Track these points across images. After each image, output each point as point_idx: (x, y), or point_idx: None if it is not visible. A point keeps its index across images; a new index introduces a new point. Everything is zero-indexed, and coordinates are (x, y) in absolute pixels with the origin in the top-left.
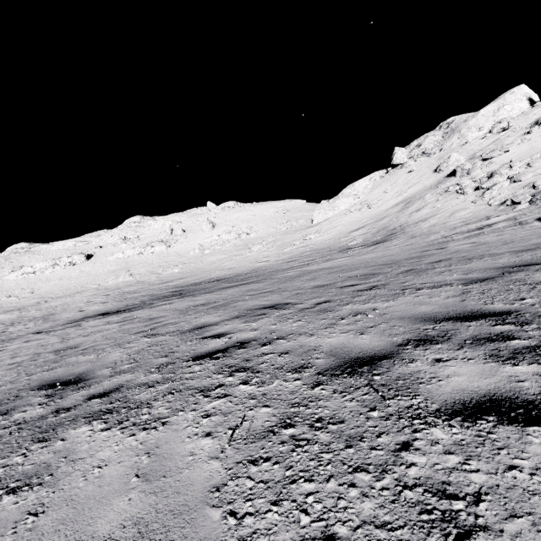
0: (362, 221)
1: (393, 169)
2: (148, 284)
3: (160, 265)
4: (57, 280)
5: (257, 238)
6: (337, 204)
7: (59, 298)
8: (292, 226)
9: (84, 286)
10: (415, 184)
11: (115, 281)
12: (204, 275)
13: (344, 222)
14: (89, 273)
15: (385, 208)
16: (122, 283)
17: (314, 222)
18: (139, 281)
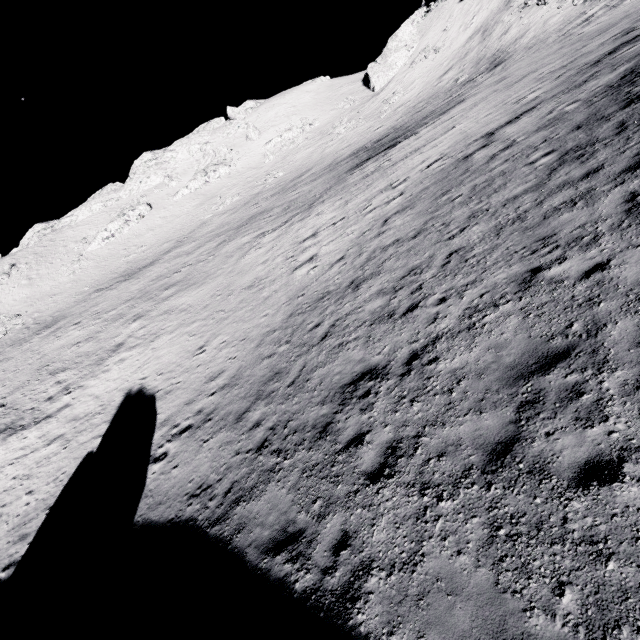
0: (443, 66)
1: (435, 3)
2: (277, 187)
3: (248, 182)
4: (148, 232)
5: (326, 125)
6: (393, 62)
7: (195, 232)
8: (354, 102)
9: (195, 221)
10: (478, 12)
11: (224, 205)
12: (335, 157)
13: (418, 75)
14: (174, 216)
15: (459, 46)
16: (237, 203)
17: (376, 89)
18: (257, 193)
